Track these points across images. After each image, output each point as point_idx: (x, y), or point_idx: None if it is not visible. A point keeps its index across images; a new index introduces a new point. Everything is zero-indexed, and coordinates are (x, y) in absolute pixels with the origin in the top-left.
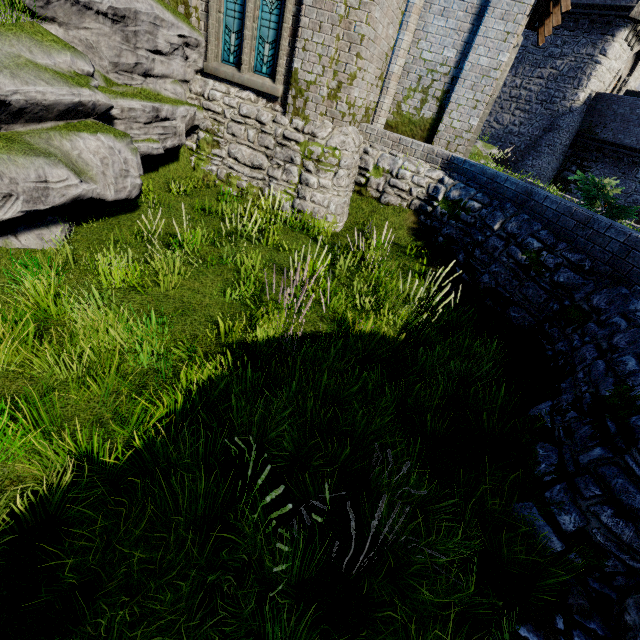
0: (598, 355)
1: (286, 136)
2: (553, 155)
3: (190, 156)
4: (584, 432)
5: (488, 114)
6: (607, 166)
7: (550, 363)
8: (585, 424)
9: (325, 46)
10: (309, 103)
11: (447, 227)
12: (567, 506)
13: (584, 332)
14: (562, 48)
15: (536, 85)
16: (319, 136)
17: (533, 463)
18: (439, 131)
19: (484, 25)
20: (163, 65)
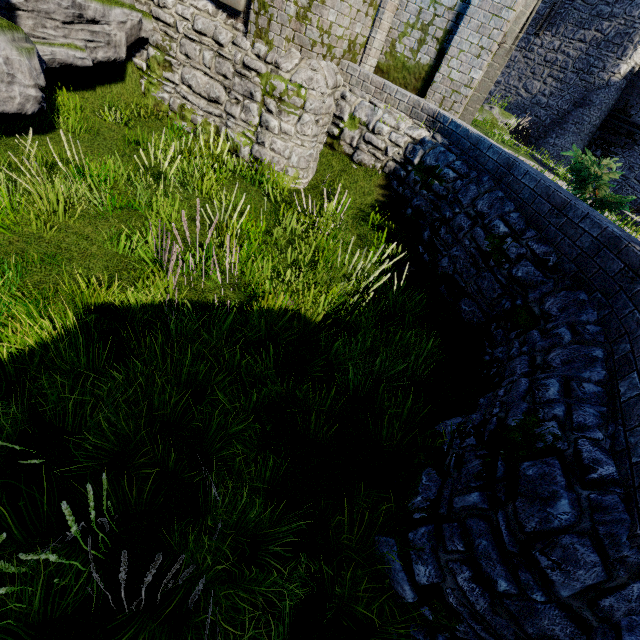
0: (528, 371)
1: (246, 64)
2: (579, 135)
3: (140, 78)
4: (472, 467)
5: (517, 79)
6: (634, 154)
7: (484, 370)
8: (478, 457)
9: None
10: (273, 23)
11: (418, 197)
12: (426, 555)
13: (525, 340)
14: (613, 7)
15: (576, 50)
16: (283, 68)
17: (412, 492)
18: (435, 82)
19: None
20: None
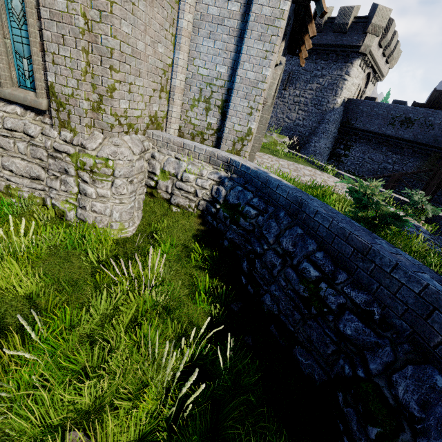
0: None
1: (55, 148)
2: (327, 139)
3: None
4: None
5: (282, 113)
6: (363, 145)
7: None
8: None
9: (73, 59)
10: (72, 115)
11: (230, 231)
12: None
13: None
14: (322, 71)
15: (309, 94)
16: (88, 147)
17: None
18: (224, 134)
19: (245, 45)
20: None
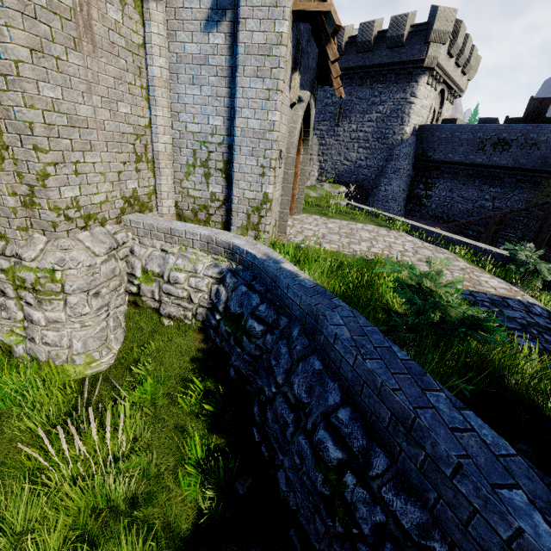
0: None
1: None
2: (400, 179)
3: None
4: None
5: (338, 155)
6: (448, 180)
7: None
8: None
9: None
10: None
11: (234, 355)
12: None
13: None
14: (380, 97)
15: (369, 127)
16: (26, 257)
17: None
18: (233, 205)
19: (239, 86)
20: None
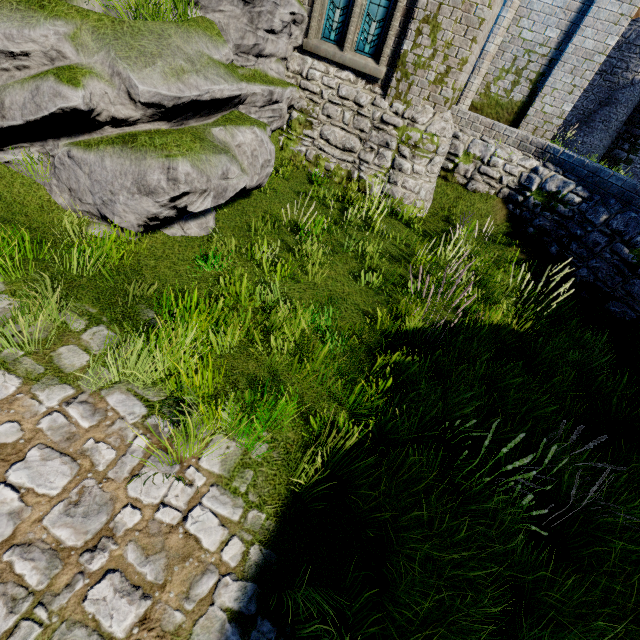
0: None
1: (384, 120)
2: (607, 132)
3: (279, 135)
4: None
5: None
6: None
7: None
8: None
9: (441, 29)
10: (413, 87)
11: (540, 218)
12: None
13: None
14: None
15: None
16: (419, 122)
17: None
18: (528, 115)
19: (597, 5)
20: (272, 44)
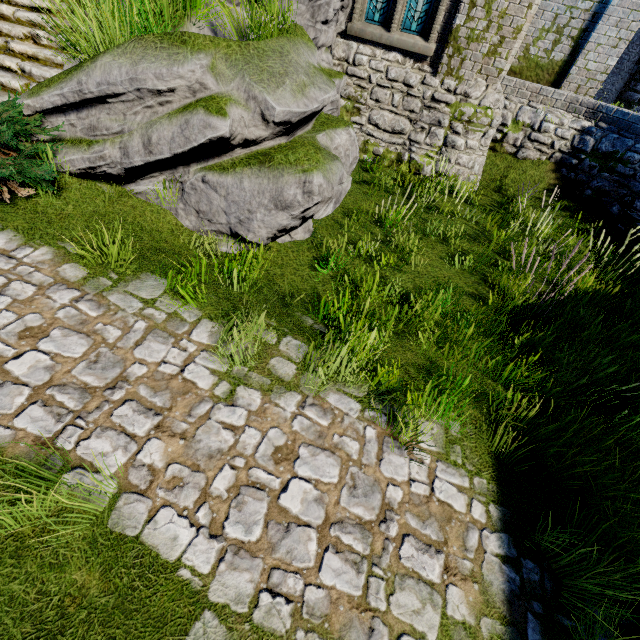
0: None
1: (436, 98)
2: (619, 74)
3: None
4: None
5: None
6: None
7: None
8: None
9: None
10: (466, 62)
11: (598, 180)
12: None
13: None
14: None
15: None
16: (473, 96)
17: None
18: (570, 74)
19: None
20: (324, 34)
